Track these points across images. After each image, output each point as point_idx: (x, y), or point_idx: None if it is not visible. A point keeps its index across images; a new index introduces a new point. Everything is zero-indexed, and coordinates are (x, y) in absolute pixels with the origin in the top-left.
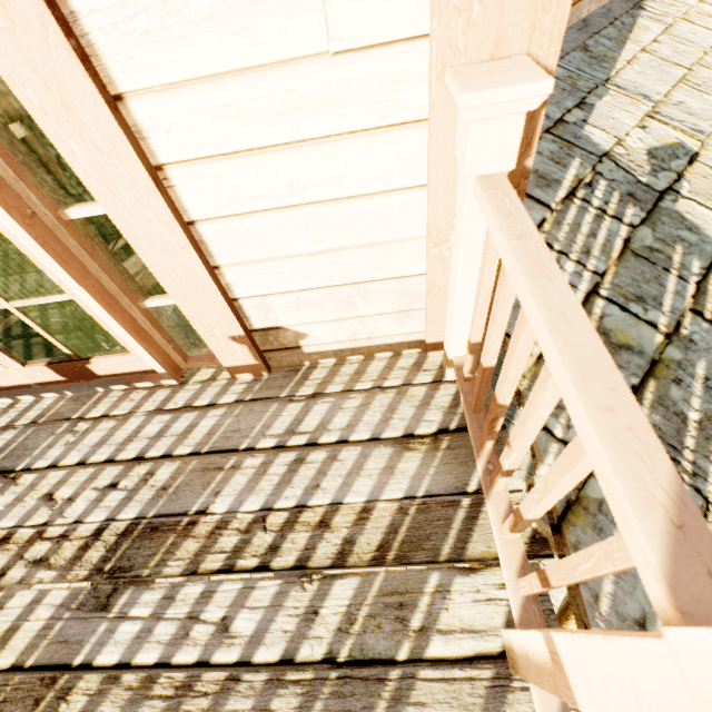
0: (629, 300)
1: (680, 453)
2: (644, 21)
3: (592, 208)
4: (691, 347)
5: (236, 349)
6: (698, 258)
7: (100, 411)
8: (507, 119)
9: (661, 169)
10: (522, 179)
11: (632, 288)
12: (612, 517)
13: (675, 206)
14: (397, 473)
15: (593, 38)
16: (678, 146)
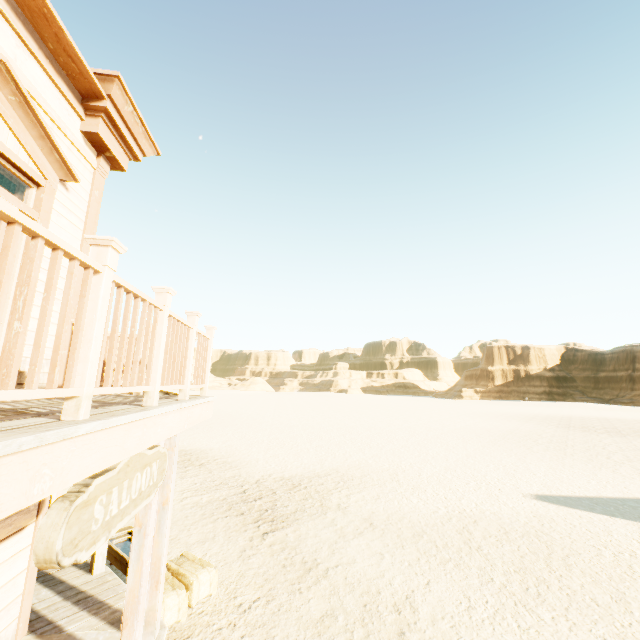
0: None
1: None
2: None
3: None
4: None
5: None
6: None
7: None
8: None
9: None
10: None
11: None
12: None
13: None
14: None
15: None
16: None
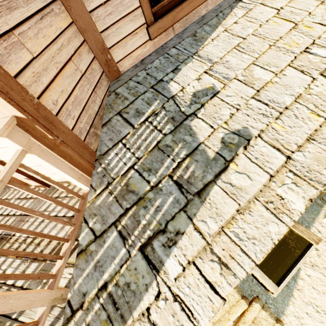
0: (144, 171)
1: (130, 236)
2: (236, 10)
3: (152, 126)
4: (159, 192)
5: (30, 181)
6: (186, 150)
7: (6, 196)
8: (4, 139)
9: (195, 103)
10: (55, 141)
11: (149, 165)
12: (93, 257)
13: (191, 123)
14: (64, 229)
15: (202, 27)
16: (211, 88)
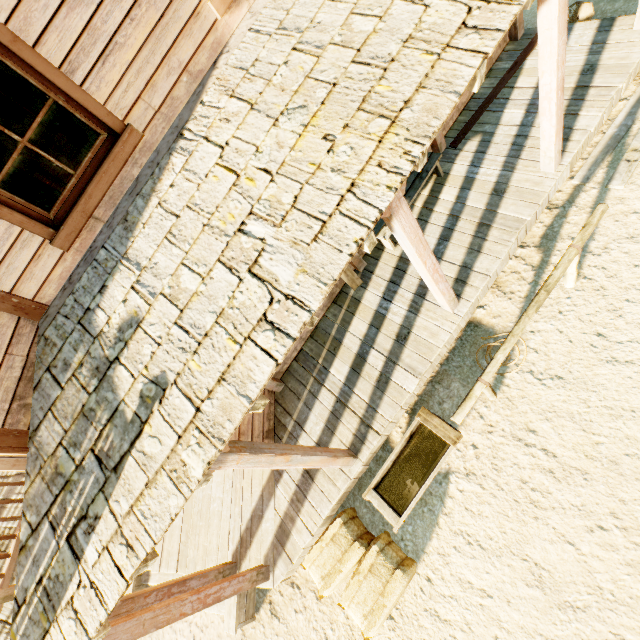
0: (71, 446)
1: (59, 526)
2: (176, 157)
3: (78, 383)
4: (83, 472)
5: None
6: (108, 412)
7: None
8: None
9: (119, 341)
10: None
11: (75, 438)
12: (32, 552)
13: (114, 372)
14: None
15: (135, 201)
16: (136, 314)
